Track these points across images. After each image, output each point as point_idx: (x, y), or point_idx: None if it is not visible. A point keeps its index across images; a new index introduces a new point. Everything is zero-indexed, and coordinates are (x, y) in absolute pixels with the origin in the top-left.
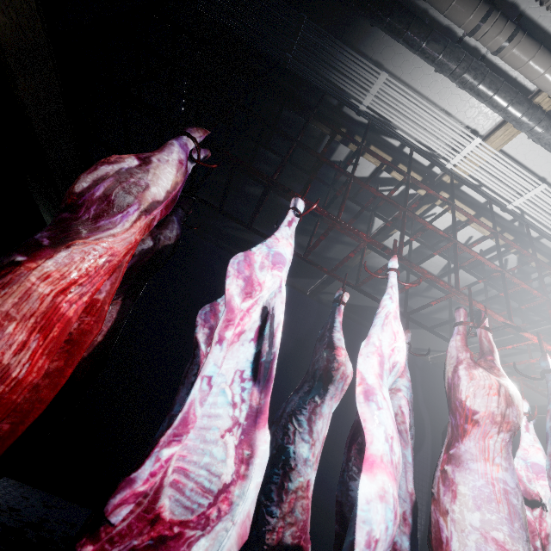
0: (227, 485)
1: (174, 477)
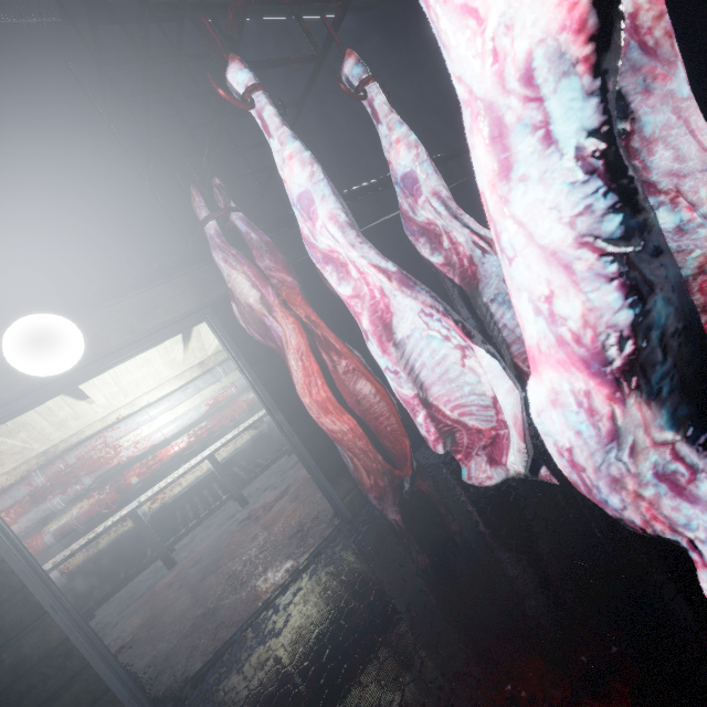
0: (494, 396)
1: (456, 412)
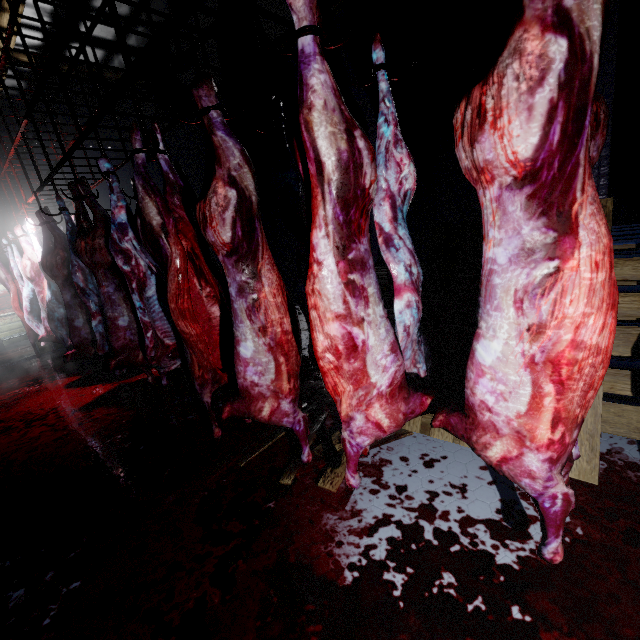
0: None
1: None
